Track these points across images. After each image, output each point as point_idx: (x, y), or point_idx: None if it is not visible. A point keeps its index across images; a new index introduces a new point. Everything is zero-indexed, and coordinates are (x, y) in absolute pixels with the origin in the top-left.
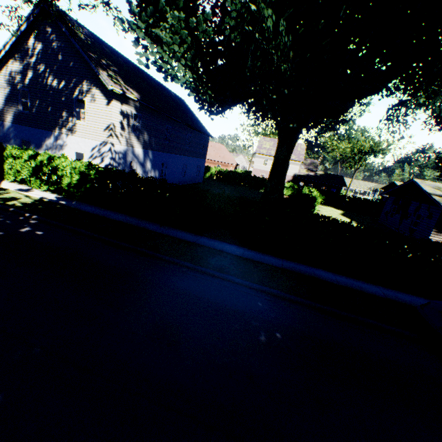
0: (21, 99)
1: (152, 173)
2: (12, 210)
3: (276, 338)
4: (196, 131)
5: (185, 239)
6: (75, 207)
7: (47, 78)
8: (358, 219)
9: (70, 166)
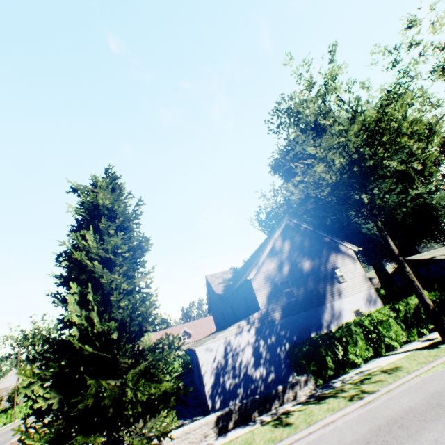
0: (283, 290)
1: None
2: None
3: None
4: None
5: None
6: None
7: (301, 263)
8: None
9: None
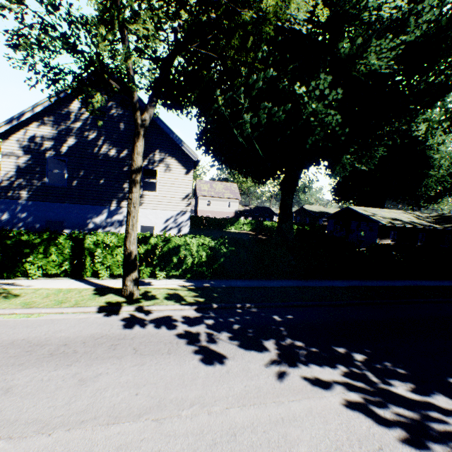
0: (50, 170)
1: None
2: (217, 306)
3: None
4: None
5: (338, 285)
6: (228, 286)
7: (100, 146)
8: None
9: (196, 244)
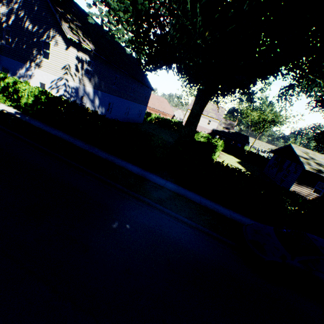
0: (4, 36)
1: (99, 108)
2: None
3: (125, 228)
4: (141, 84)
5: (99, 155)
6: (26, 120)
7: (25, 22)
8: (248, 167)
9: (28, 90)
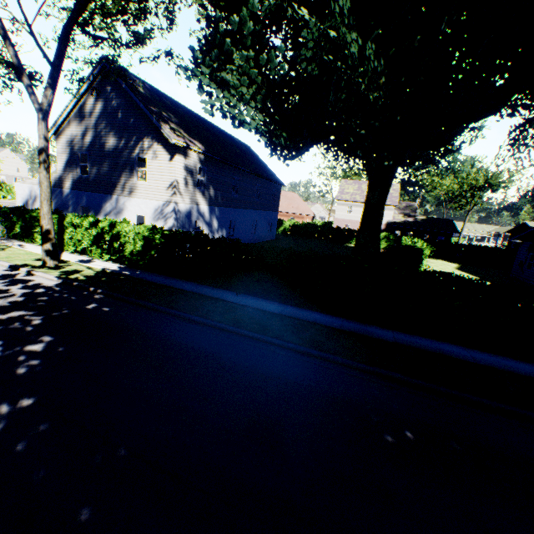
0: (80, 164)
1: (219, 233)
2: (76, 284)
3: (408, 439)
4: (266, 180)
5: (268, 309)
6: (140, 277)
7: (107, 138)
8: (482, 274)
9: (133, 232)
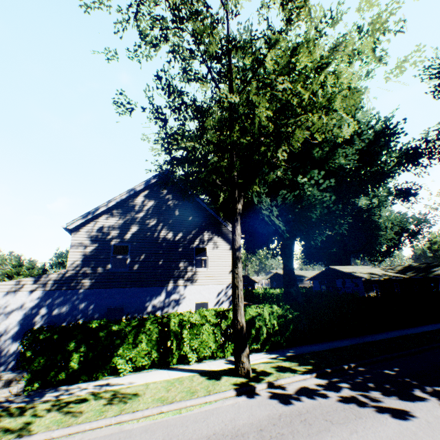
0: (114, 256)
1: None
2: (330, 370)
3: None
4: None
5: (390, 337)
6: (309, 351)
7: (159, 231)
8: None
9: (266, 312)
